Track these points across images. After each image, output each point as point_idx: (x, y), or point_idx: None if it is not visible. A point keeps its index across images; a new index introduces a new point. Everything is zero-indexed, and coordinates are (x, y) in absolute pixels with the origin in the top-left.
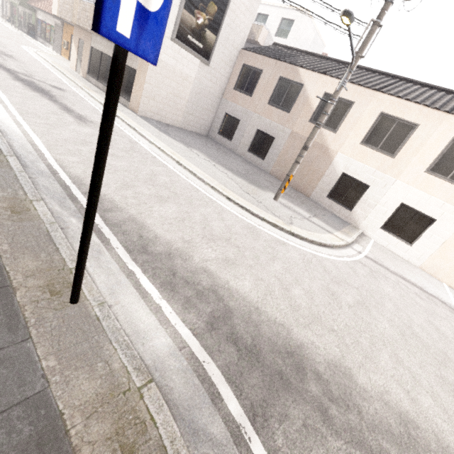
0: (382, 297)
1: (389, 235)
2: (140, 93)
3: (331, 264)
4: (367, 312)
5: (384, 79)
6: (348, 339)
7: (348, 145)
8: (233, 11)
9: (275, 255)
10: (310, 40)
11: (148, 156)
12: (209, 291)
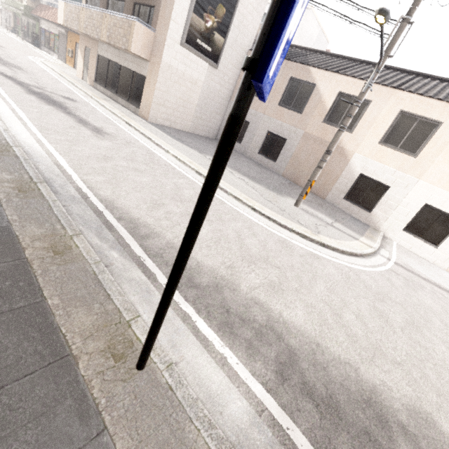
0: (427, 312)
1: (413, 237)
2: (150, 100)
3: (368, 276)
4: (420, 333)
5: (400, 76)
6: (415, 372)
7: (366, 145)
8: (240, 13)
9: (314, 272)
10: (314, 38)
11: (168, 167)
12: (267, 329)
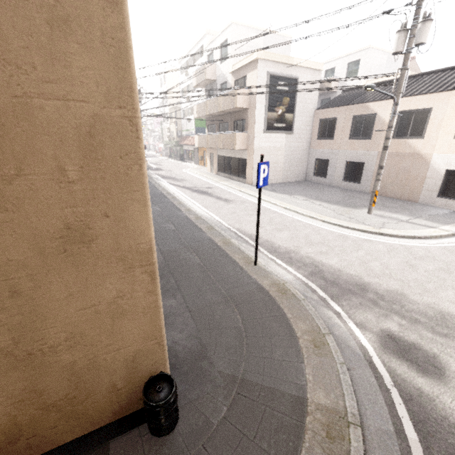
0: None
1: None
2: (251, 172)
3: (421, 249)
4: (448, 274)
5: None
6: (413, 284)
7: (441, 144)
8: (301, 93)
9: (360, 248)
10: (383, 63)
11: (266, 210)
12: (310, 264)
